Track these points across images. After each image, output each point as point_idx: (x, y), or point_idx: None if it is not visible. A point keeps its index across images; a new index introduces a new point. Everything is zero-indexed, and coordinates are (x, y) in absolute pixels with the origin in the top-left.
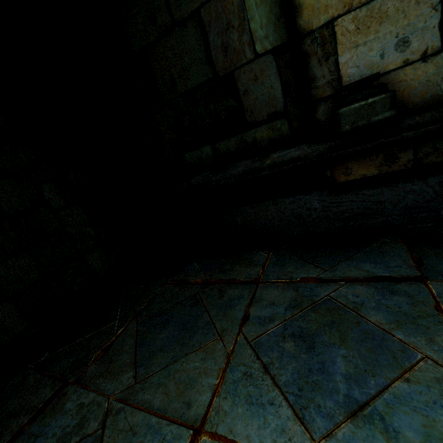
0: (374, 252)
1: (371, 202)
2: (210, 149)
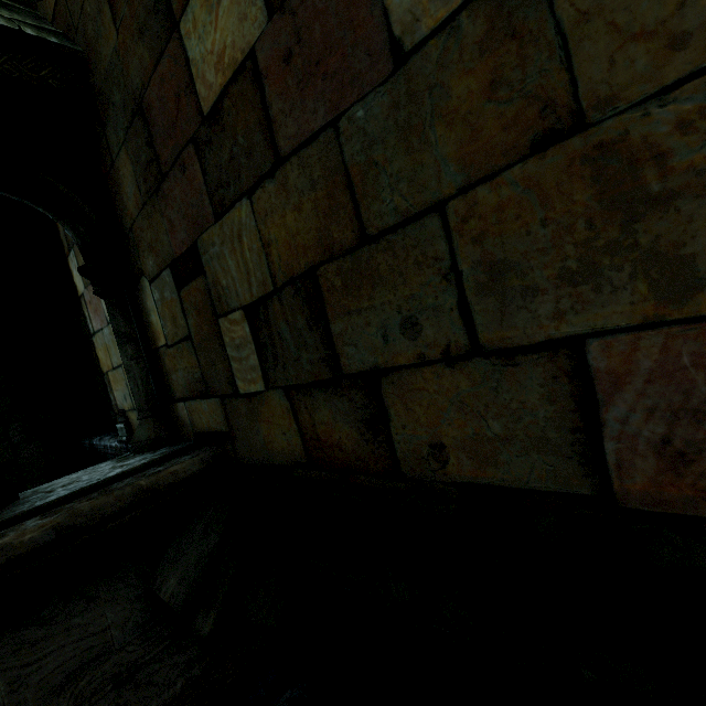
0: None
1: None
2: None
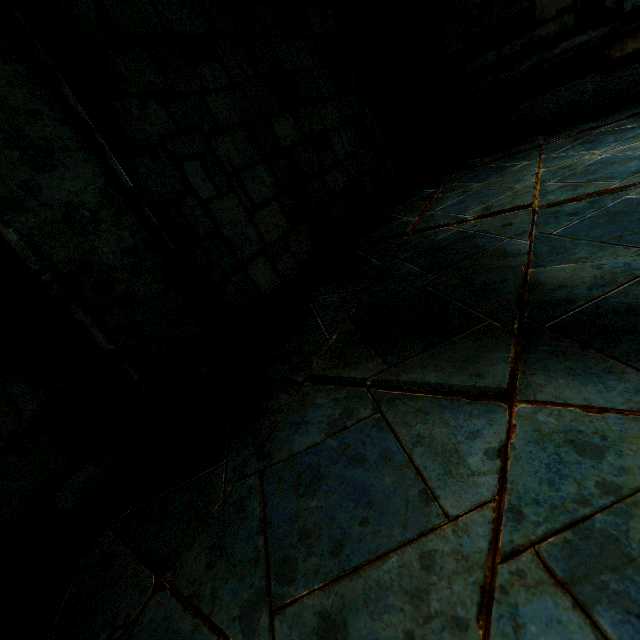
0: (635, 107)
1: (637, 75)
2: (494, 54)
